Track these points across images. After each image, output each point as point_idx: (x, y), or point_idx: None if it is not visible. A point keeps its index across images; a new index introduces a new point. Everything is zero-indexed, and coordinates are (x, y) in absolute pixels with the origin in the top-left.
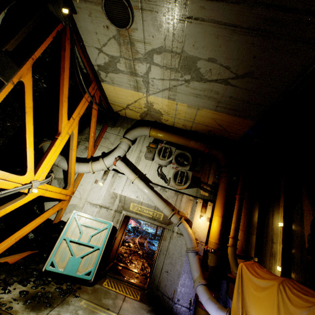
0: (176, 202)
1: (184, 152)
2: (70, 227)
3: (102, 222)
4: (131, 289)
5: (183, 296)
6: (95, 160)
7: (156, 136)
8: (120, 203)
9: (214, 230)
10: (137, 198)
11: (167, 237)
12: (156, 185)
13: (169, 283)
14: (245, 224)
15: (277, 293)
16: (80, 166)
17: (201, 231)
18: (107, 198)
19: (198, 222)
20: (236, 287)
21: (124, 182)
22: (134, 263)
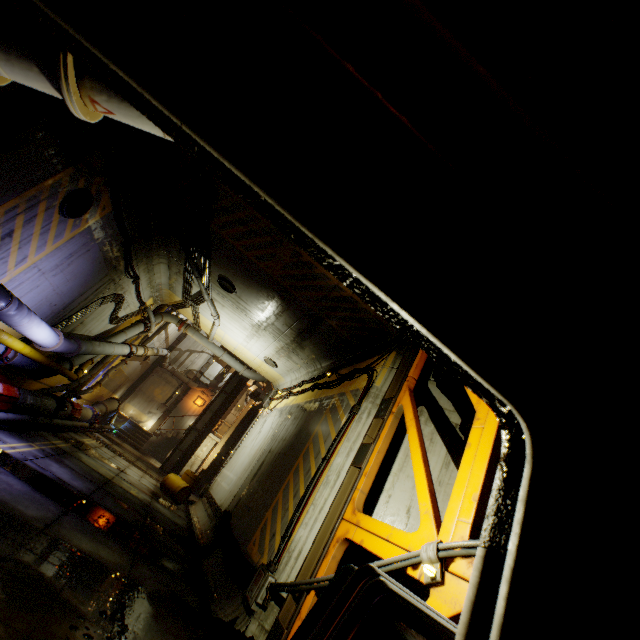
0: None
1: None
2: None
3: None
4: None
5: None
6: None
7: None
8: None
9: None
10: None
11: None
12: None
13: None
14: None
15: None
16: None
17: None
18: None
19: None
20: None
21: None
22: None
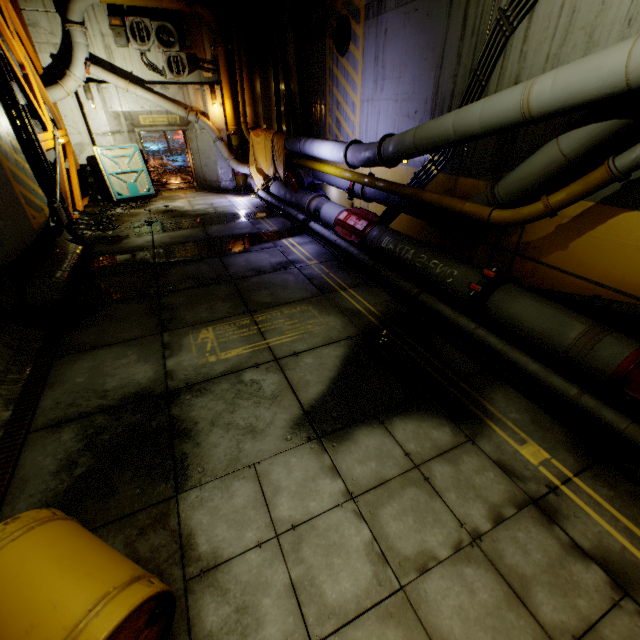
0: (185, 98)
1: (163, 24)
2: (105, 164)
3: (128, 148)
4: (186, 190)
5: (225, 176)
6: (52, 74)
7: (112, 2)
8: (127, 122)
9: (229, 114)
10: (143, 109)
11: (193, 138)
12: (153, 84)
13: (211, 173)
14: (251, 99)
15: (264, 141)
16: (53, 93)
17: (219, 120)
18: (112, 122)
19: (214, 112)
20: (251, 150)
21: (117, 94)
22: (173, 179)
